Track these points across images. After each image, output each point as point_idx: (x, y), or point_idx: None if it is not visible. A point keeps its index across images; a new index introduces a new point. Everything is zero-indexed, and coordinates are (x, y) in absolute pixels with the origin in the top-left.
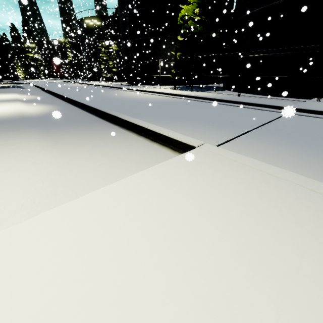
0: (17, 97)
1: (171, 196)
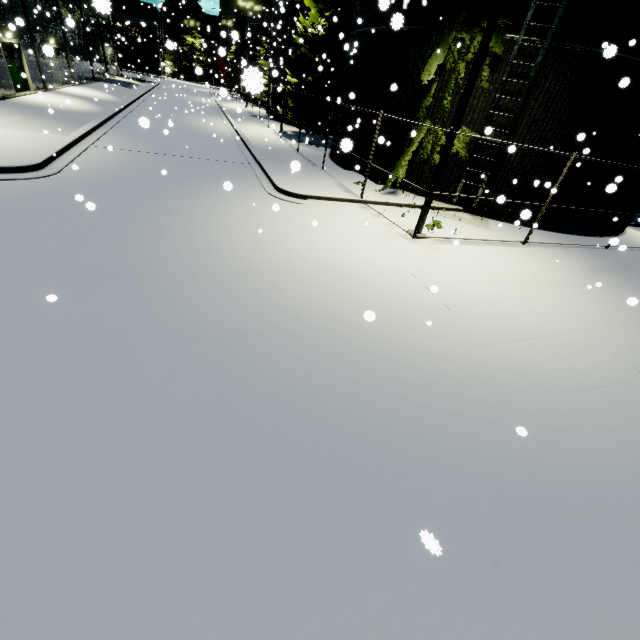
0: (89, 94)
1: (1, 133)
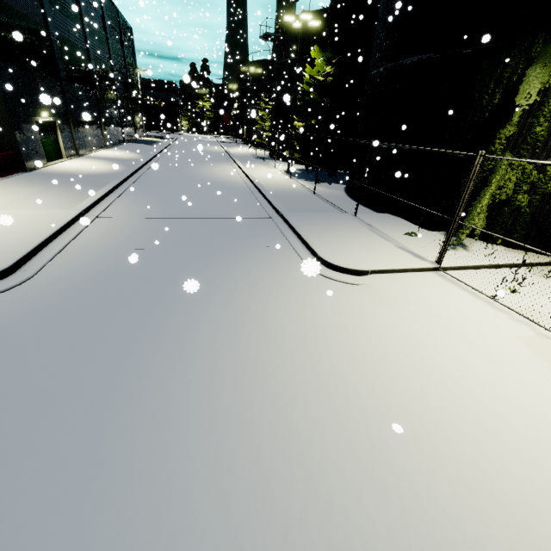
0: (116, 155)
1: None
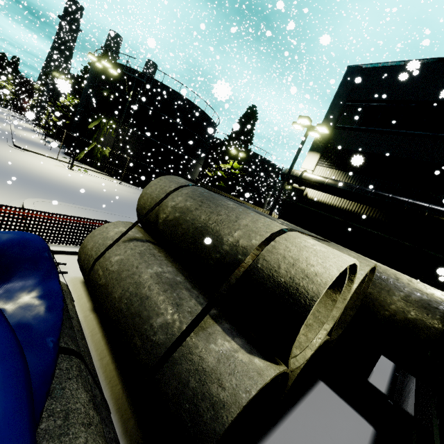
0: None
1: None
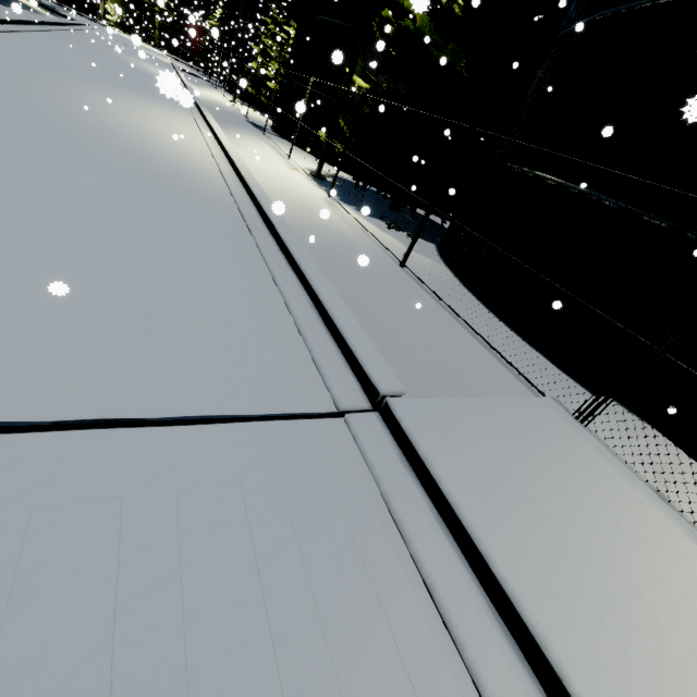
0: None
1: None
